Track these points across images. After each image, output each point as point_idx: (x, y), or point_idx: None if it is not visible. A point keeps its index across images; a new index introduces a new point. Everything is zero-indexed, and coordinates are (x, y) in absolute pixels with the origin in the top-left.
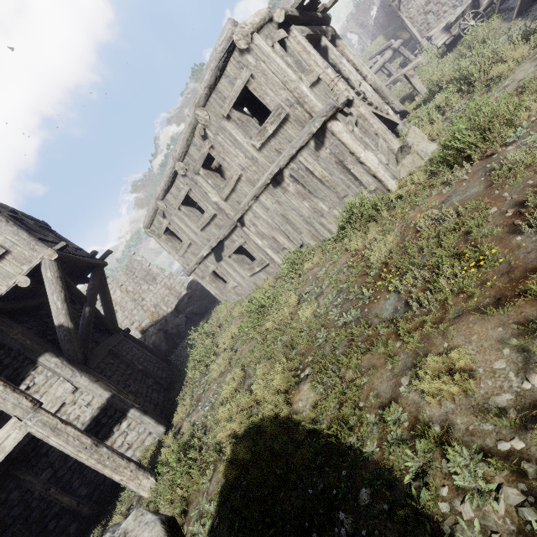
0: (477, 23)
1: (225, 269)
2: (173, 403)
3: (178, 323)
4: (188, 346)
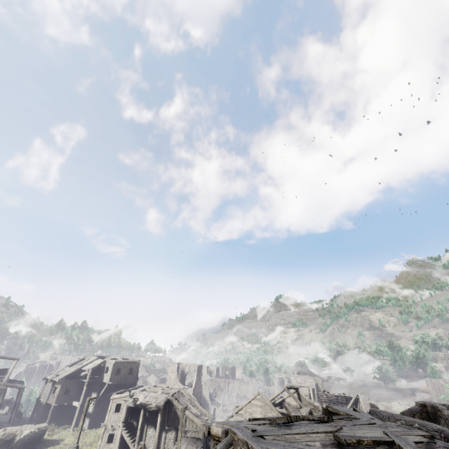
0: None
1: None
2: (95, 428)
3: None
4: None
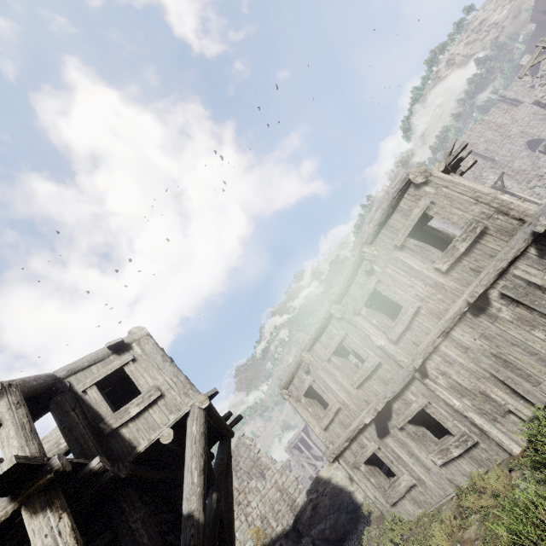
0: None
1: (392, 451)
2: None
3: None
4: None
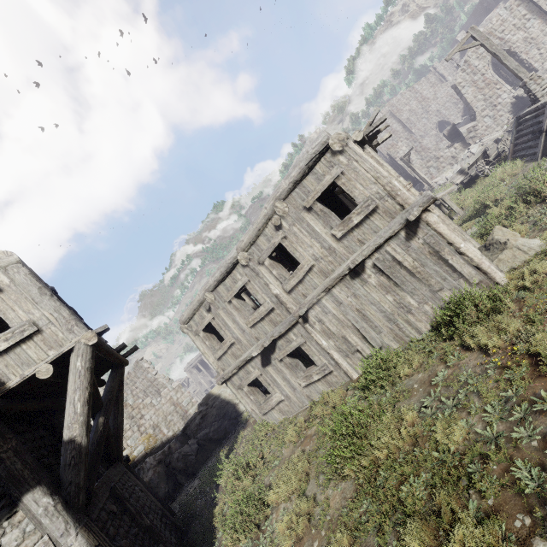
0: (502, 162)
1: (271, 377)
2: None
3: (187, 452)
4: (207, 488)
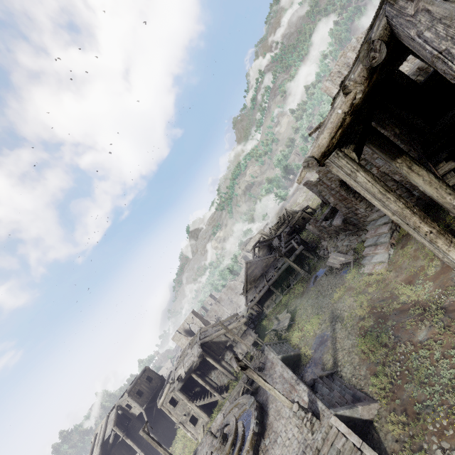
0: None
1: None
2: (173, 439)
3: None
4: None
